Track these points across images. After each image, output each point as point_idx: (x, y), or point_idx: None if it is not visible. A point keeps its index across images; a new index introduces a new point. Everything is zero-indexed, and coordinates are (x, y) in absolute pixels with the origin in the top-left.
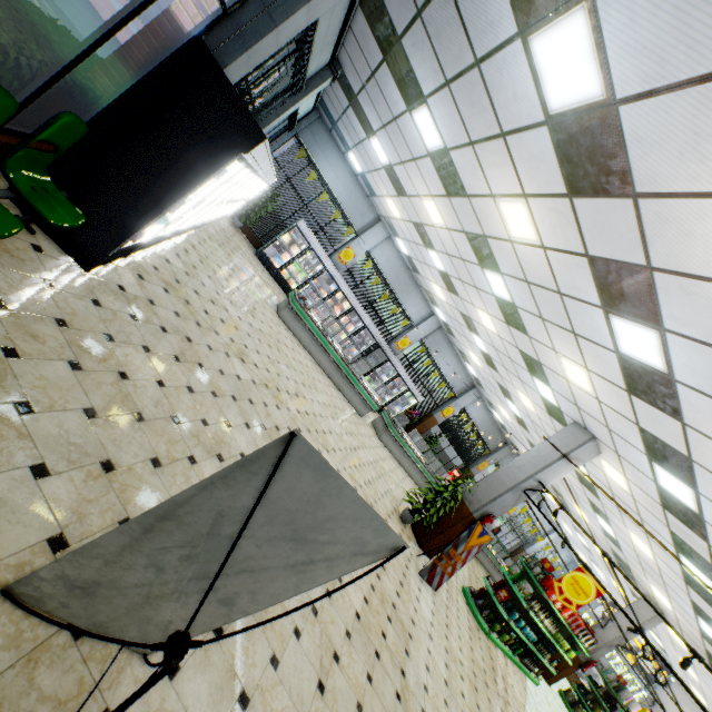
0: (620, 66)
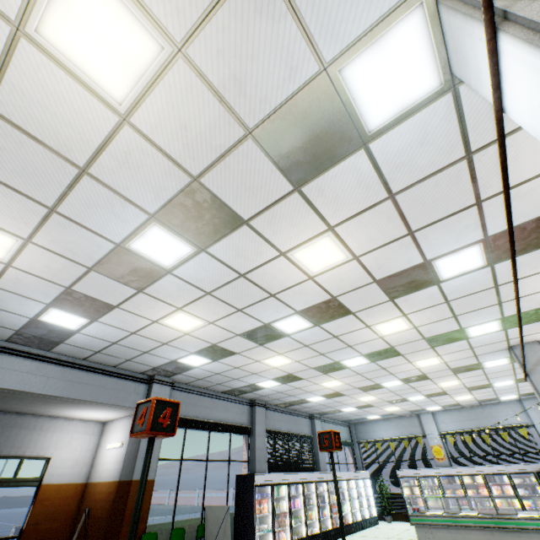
0: (262, 380)
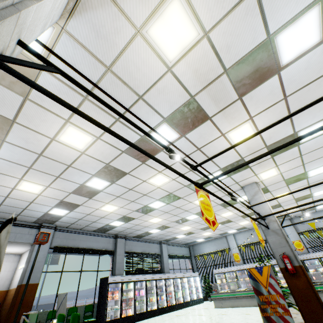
0: (111, 221)
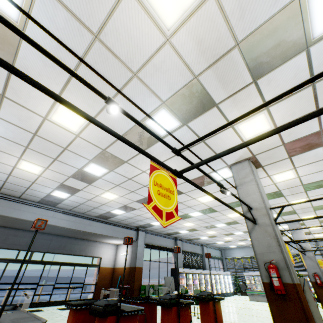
0: (181, 230)
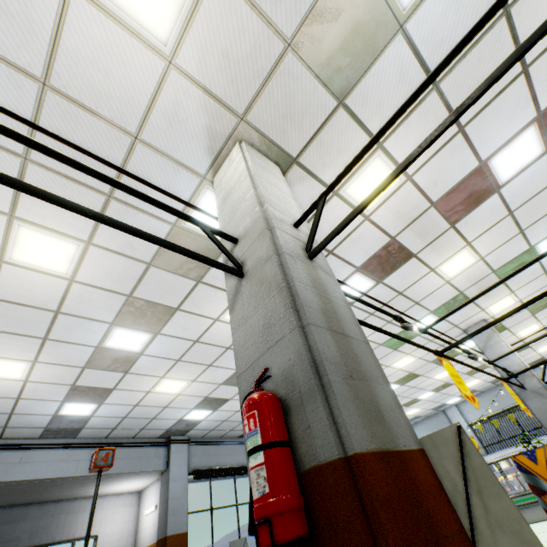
0: None
